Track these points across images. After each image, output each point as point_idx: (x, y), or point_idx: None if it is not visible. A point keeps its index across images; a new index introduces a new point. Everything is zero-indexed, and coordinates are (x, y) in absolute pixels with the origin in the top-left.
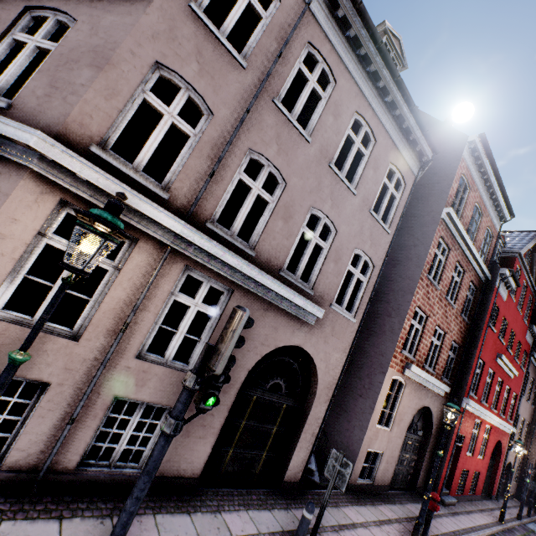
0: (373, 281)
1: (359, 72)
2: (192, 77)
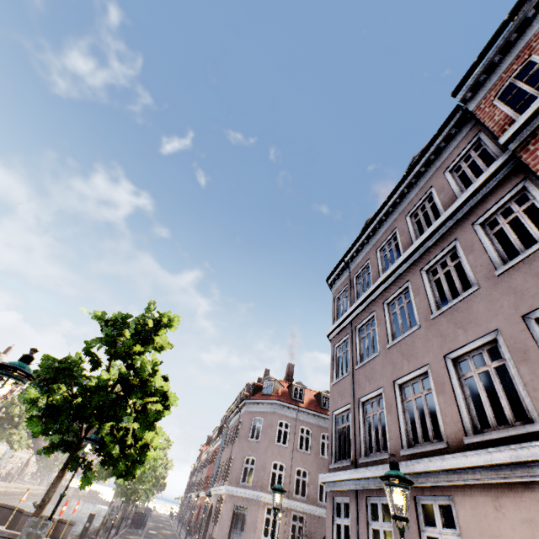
0: None
1: (317, 420)
2: (279, 459)
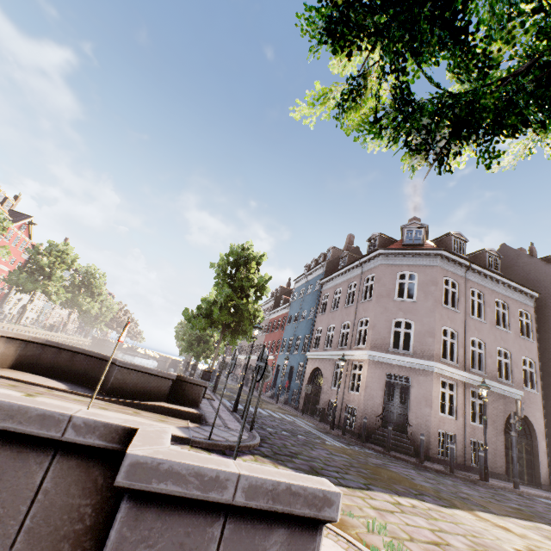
0: (537, 370)
1: (489, 283)
2: (449, 325)
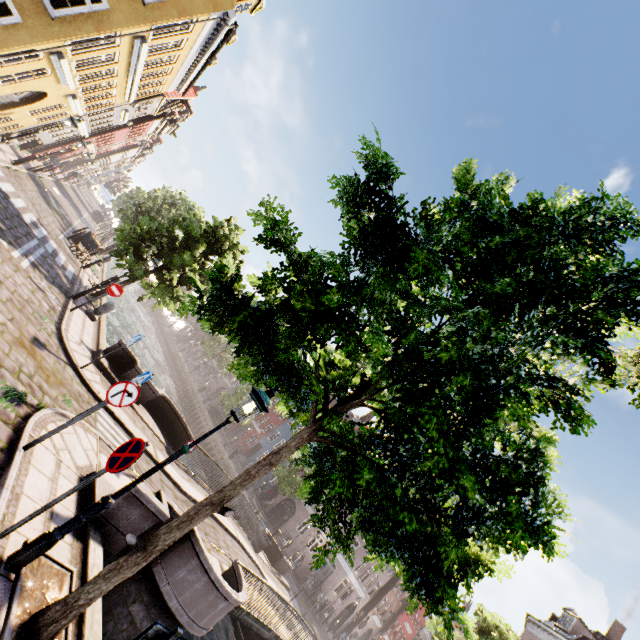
0: (378, 589)
1: None
2: None
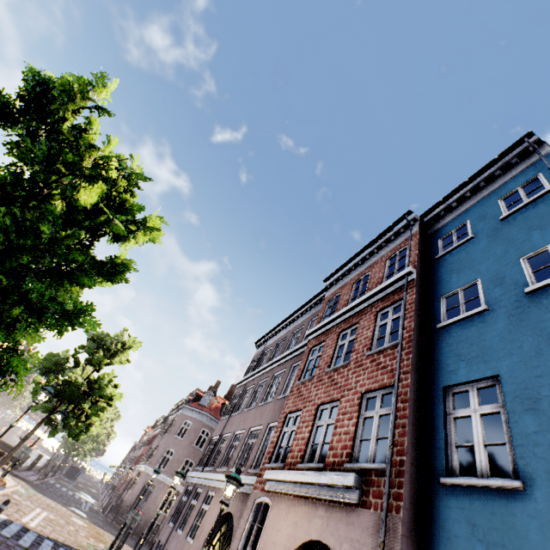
0: None
1: None
2: (192, 458)
